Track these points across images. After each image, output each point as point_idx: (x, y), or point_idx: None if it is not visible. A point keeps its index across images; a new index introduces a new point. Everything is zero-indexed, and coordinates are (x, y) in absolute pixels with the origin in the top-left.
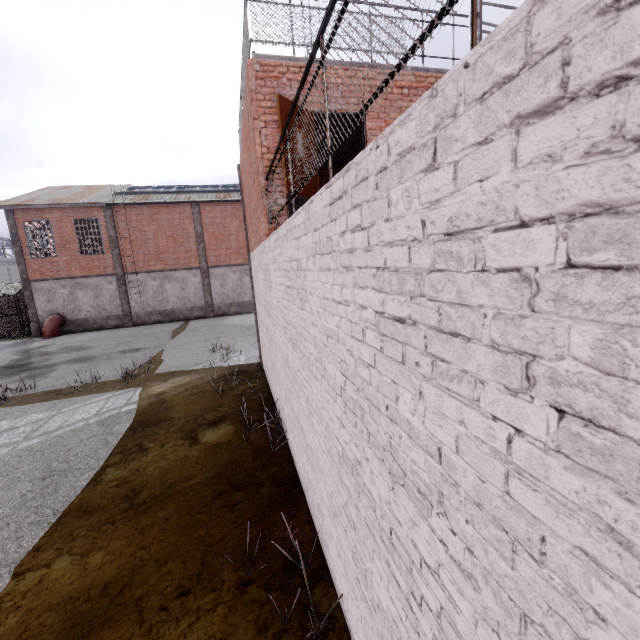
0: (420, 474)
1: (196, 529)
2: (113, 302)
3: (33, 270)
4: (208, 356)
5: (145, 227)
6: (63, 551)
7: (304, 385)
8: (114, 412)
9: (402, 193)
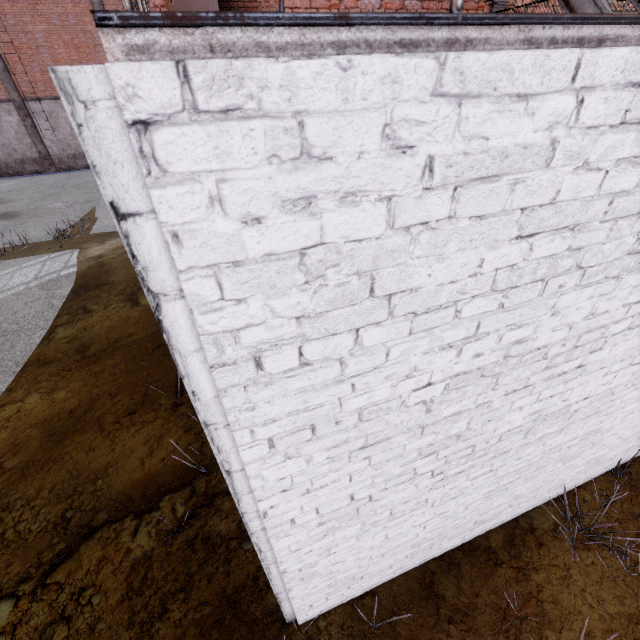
0: None
1: (139, 372)
2: (22, 140)
3: None
4: None
5: (29, 26)
6: (31, 391)
7: None
8: (53, 276)
9: None
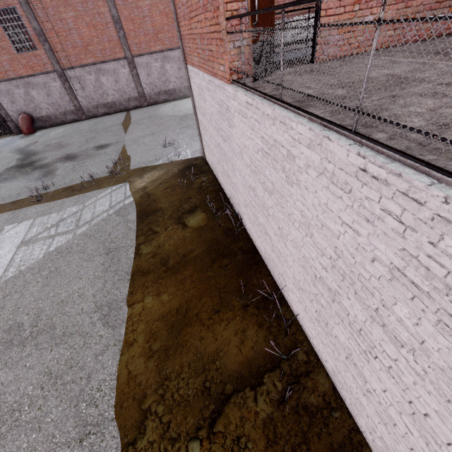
0: (400, 335)
1: (209, 280)
2: (63, 99)
3: None
4: (162, 151)
5: (63, 14)
6: (145, 294)
7: (278, 220)
8: (121, 205)
9: None
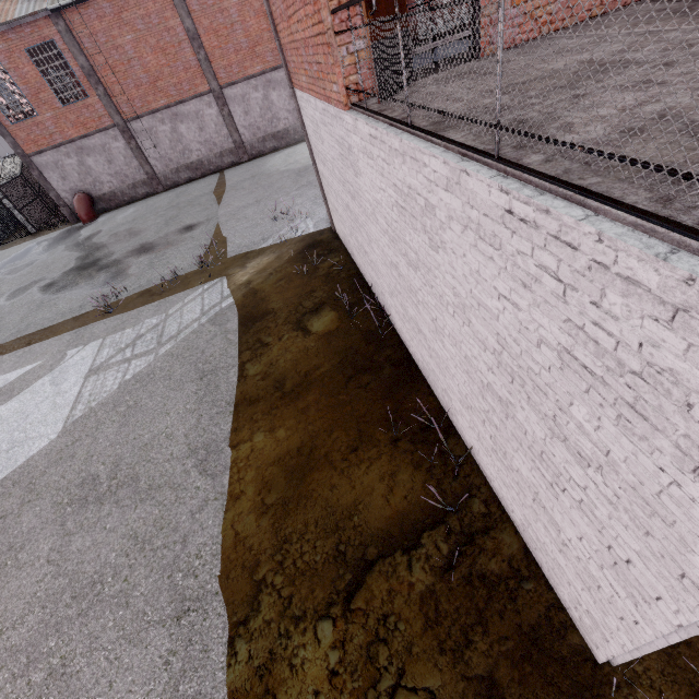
0: (583, 449)
1: (343, 407)
2: (130, 165)
3: (23, 141)
4: (272, 226)
5: (118, 39)
6: (254, 430)
7: (429, 307)
8: (217, 309)
9: (622, 304)
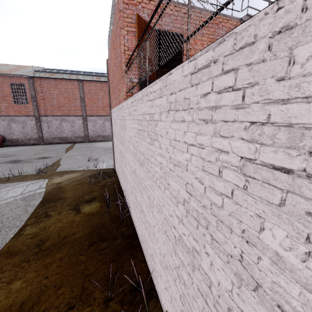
0: (286, 297)
1: (79, 265)
2: (33, 131)
3: None
4: (86, 163)
5: (52, 91)
6: None
7: (147, 188)
8: (31, 193)
9: None
